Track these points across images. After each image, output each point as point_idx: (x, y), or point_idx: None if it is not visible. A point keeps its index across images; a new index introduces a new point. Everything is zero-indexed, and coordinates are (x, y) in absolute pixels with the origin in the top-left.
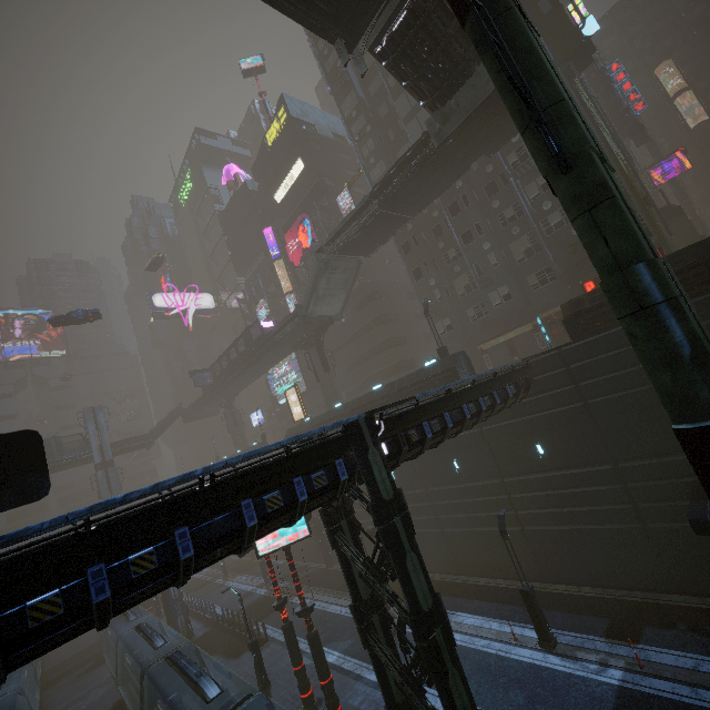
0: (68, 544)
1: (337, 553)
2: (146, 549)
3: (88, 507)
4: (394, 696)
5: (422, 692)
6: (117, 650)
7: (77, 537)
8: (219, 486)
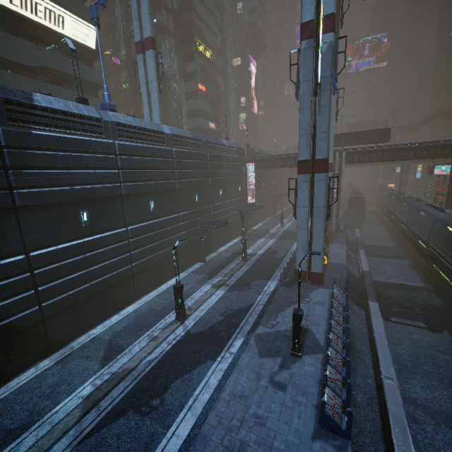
0: (396, 148)
1: (450, 173)
2: (405, 152)
3: (400, 144)
4: (448, 207)
5: (451, 203)
6: (381, 194)
7: (397, 147)
8: (421, 146)
